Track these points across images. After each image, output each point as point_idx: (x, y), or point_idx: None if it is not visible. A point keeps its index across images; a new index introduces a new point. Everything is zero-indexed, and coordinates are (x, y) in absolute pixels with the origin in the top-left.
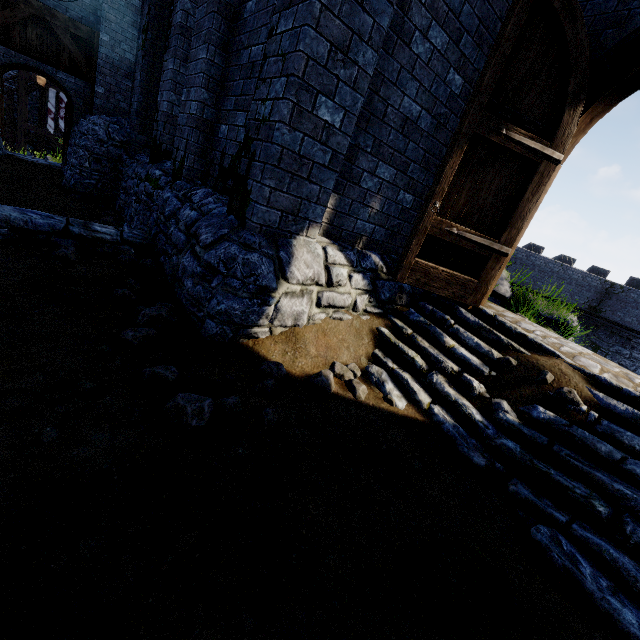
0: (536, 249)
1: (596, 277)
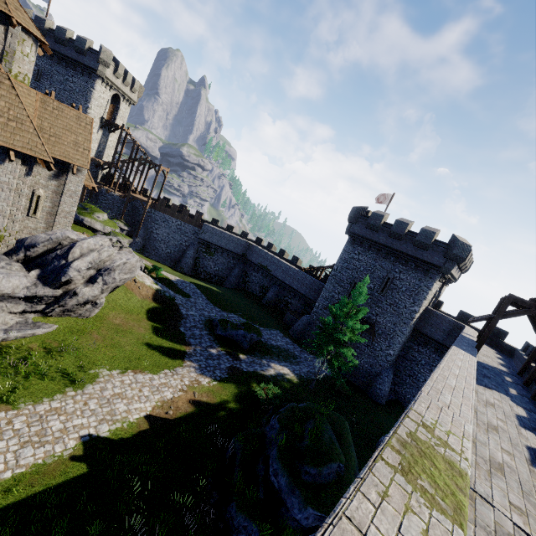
0: (231, 227)
1: (243, 240)
